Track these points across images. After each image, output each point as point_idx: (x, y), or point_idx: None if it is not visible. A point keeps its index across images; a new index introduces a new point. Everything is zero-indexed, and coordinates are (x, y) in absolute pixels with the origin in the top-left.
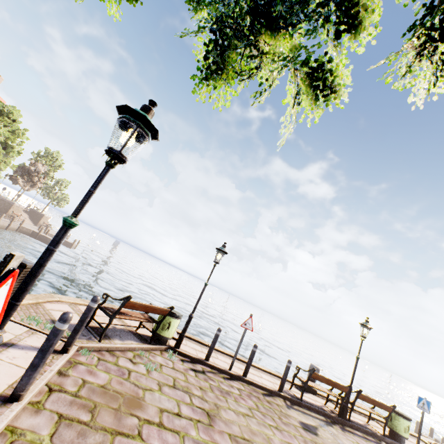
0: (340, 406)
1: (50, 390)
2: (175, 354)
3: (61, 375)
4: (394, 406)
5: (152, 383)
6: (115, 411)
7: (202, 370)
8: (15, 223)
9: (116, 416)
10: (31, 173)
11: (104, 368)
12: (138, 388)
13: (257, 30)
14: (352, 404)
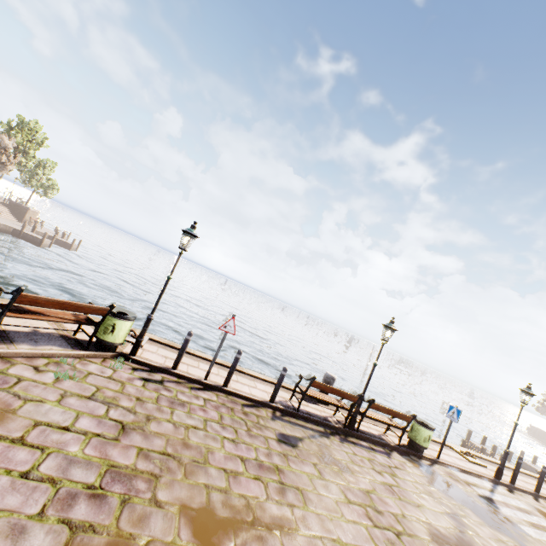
0: (347, 417)
1: None
2: (129, 362)
3: None
4: (414, 416)
5: (52, 394)
6: None
7: (160, 379)
8: None
9: None
10: None
11: None
12: (17, 399)
13: None
14: (363, 415)
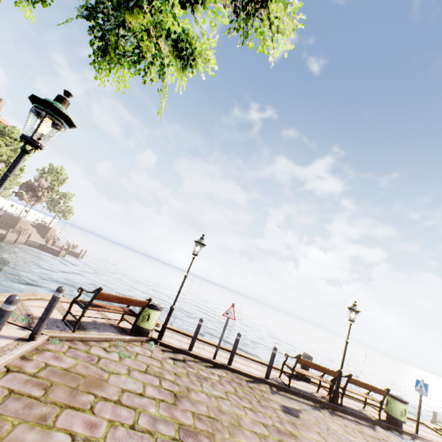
0: (330, 392)
1: (8, 371)
2: (158, 345)
3: (24, 359)
4: (388, 390)
5: (122, 369)
6: (72, 390)
7: (183, 359)
8: (23, 237)
9: (72, 393)
10: (35, 189)
11: (72, 355)
12: (104, 372)
13: (120, 11)
14: (343, 389)
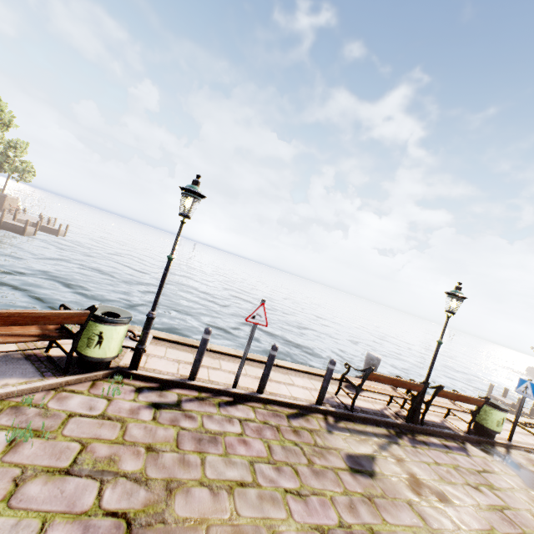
0: (409, 409)
1: None
2: (130, 379)
3: None
4: (487, 399)
5: None
6: None
7: (176, 400)
8: None
9: None
10: None
11: None
12: None
13: None
14: (428, 404)
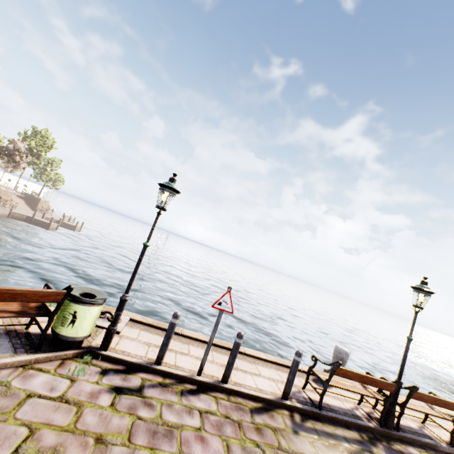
0: (382, 411)
1: None
2: (99, 360)
3: None
4: None
5: None
6: None
7: (139, 385)
8: (5, 209)
9: None
10: (11, 152)
11: None
12: None
13: None
14: (402, 407)
